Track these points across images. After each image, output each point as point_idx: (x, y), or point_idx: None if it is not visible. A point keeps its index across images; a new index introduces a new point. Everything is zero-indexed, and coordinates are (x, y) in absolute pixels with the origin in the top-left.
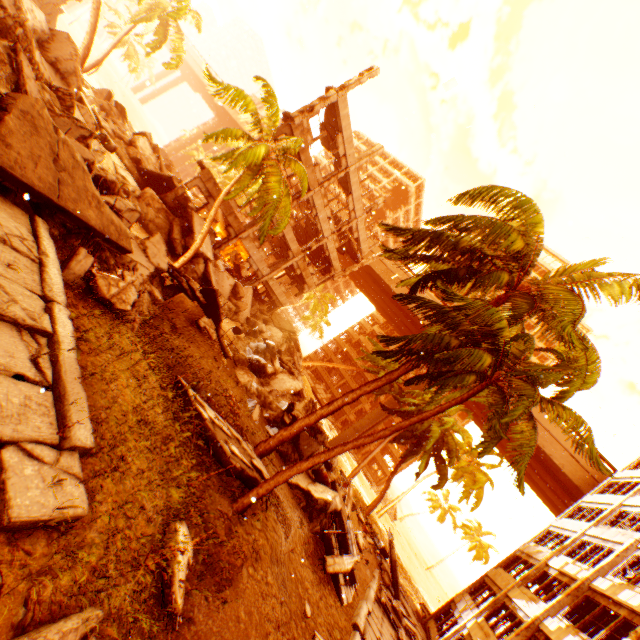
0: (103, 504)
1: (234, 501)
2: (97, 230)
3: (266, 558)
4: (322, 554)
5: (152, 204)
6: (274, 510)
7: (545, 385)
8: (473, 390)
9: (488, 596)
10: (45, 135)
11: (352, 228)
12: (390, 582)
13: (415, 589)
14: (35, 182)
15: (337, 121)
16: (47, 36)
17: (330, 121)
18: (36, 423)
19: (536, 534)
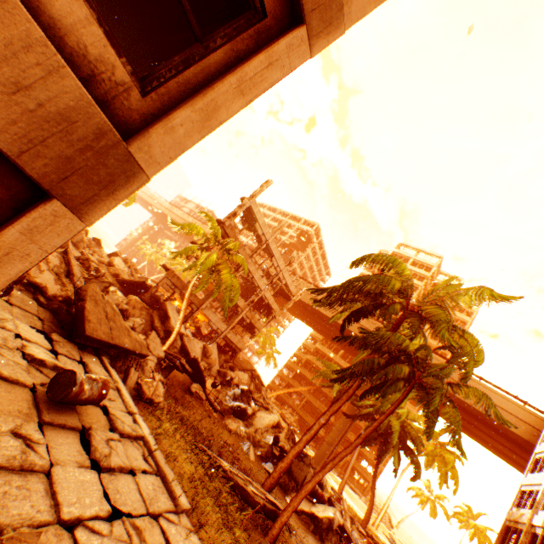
0: None
1: (265, 535)
2: (131, 350)
3: None
4: None
5: (136, 306)
6: (293, 537)
7: (446, 377)
8: (406, 390)
9: None
10: (100, 303)
11: (280, 278)
12: None
13: None
14: (102, 336)
15: (253, 215)
16: None
17: (247, 215)
18: (163, 499)
19: (513, 498)
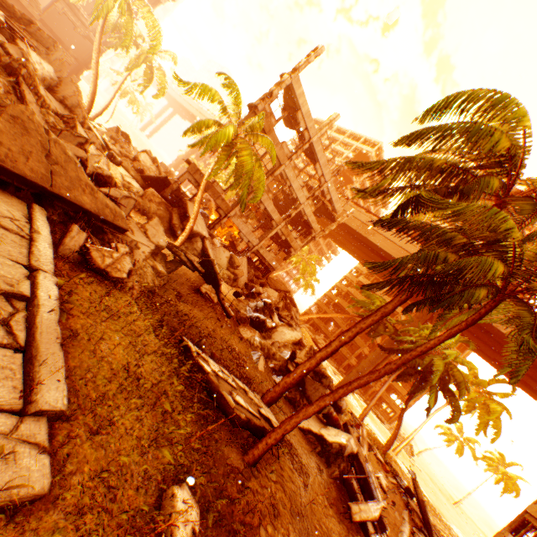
0: (76, 475)
1: (244, 453)
2: (92, 213)
3: (285, 513)
4: (345, 500)
5: (153, 199)
6: (289, 458)
7: None
8: (485, 308)
9: (535, 536)
10: (35, 135)
11: (324, 191)
12: (421, 523)
13: (447, 527)
14: (27, 173)
15: (294, 101)
16: (55, 82)
17: (288, 103)
18: None
19: None
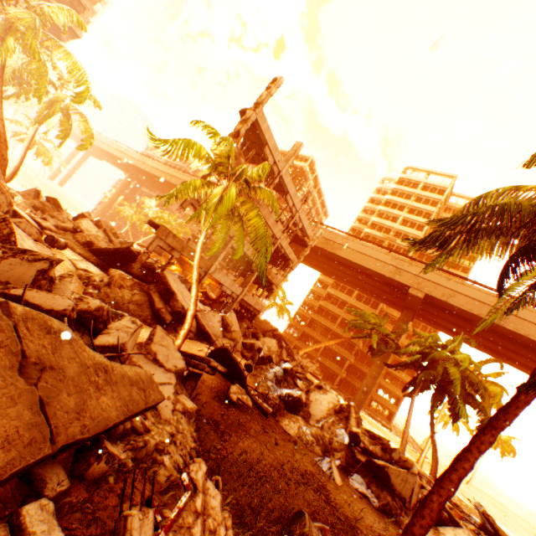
0: None
1: None
2: (120, 420)
3: None
4: None
5: (124, 284)
6: None
7: None
8: None
9: None
10: None
11: (296, 221)
12: None
13: None
14: None
15: (259, 136)
16: None
17: (250, 139)
18: None
19: None
